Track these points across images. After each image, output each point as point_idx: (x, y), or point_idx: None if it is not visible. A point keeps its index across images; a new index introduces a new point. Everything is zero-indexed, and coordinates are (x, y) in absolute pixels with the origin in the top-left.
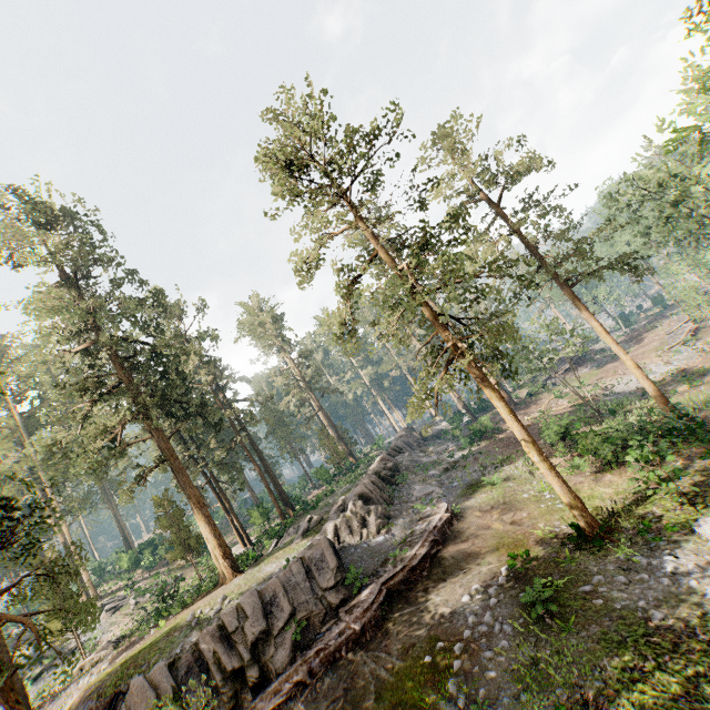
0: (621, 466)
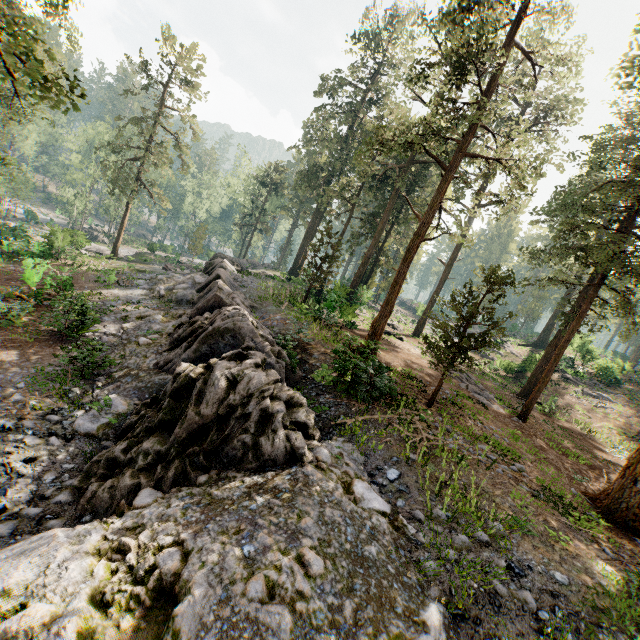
0: (55, 257)
